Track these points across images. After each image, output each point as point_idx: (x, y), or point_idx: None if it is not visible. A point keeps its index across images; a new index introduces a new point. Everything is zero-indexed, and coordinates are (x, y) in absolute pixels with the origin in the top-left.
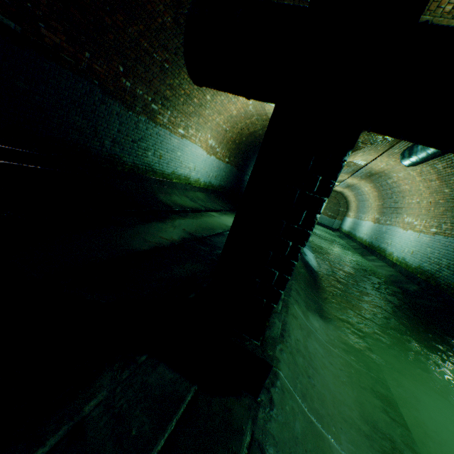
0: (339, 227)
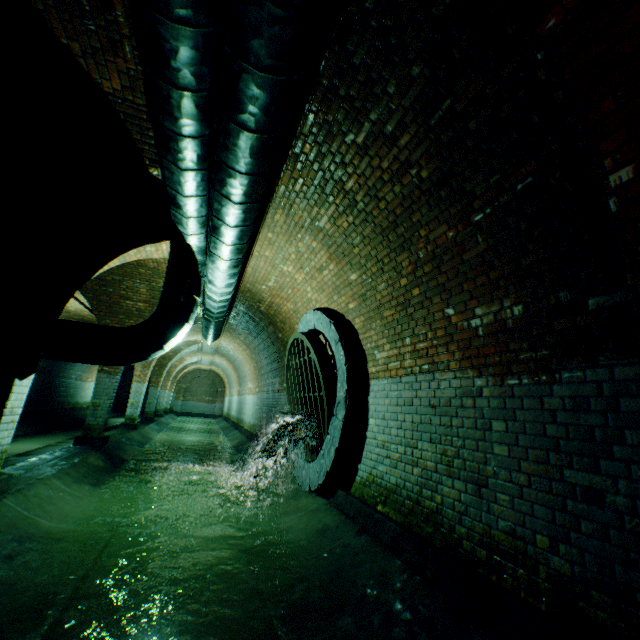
0: (222, 411)
